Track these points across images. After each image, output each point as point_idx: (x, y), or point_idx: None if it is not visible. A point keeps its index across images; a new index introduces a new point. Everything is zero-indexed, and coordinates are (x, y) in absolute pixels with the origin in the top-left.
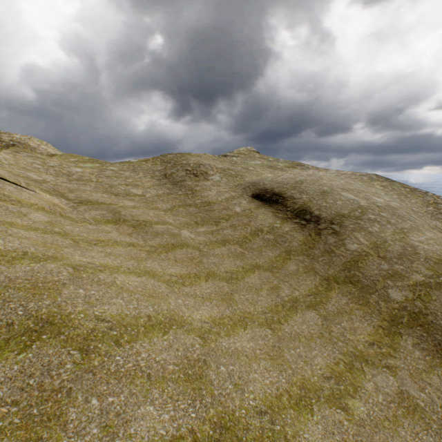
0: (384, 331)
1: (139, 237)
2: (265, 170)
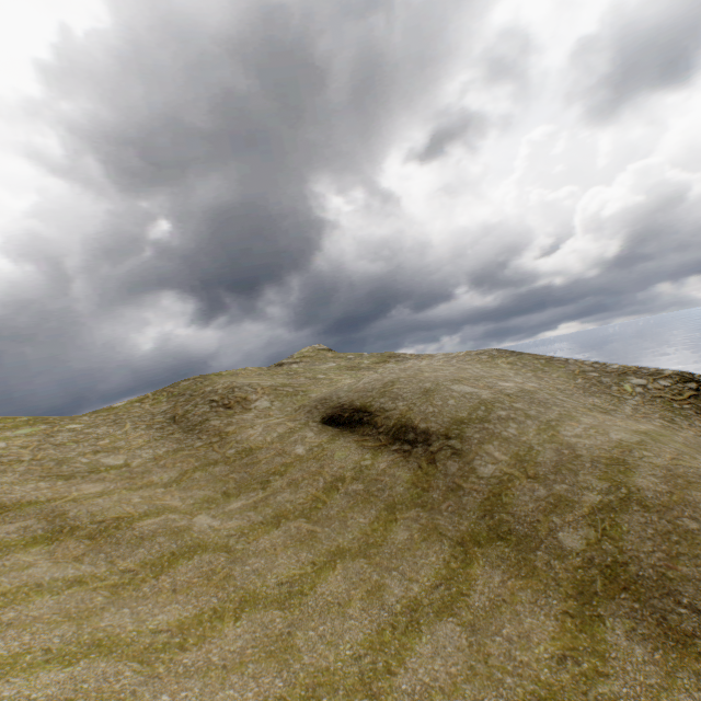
0: (575, 622)
1: (99, 557)
2: (343, 375)
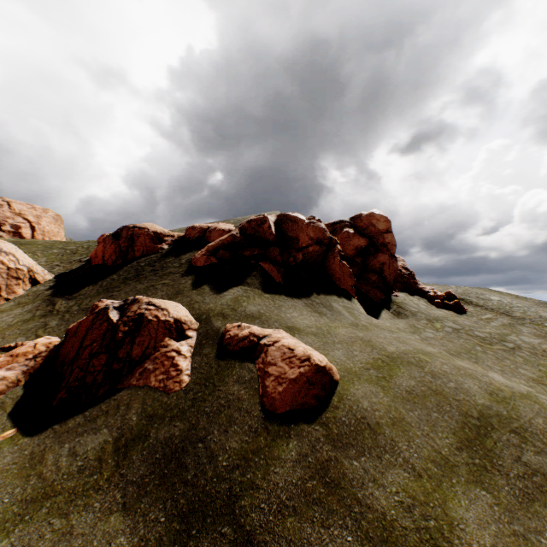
0: None
1: None
2: None
